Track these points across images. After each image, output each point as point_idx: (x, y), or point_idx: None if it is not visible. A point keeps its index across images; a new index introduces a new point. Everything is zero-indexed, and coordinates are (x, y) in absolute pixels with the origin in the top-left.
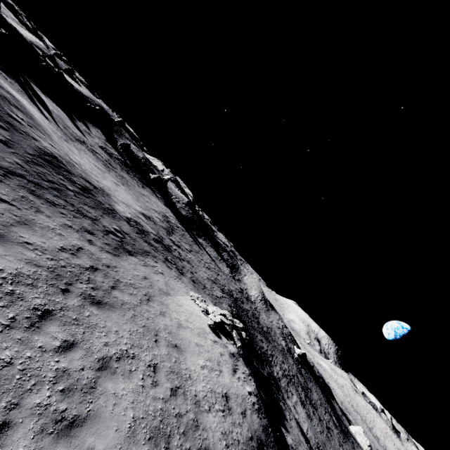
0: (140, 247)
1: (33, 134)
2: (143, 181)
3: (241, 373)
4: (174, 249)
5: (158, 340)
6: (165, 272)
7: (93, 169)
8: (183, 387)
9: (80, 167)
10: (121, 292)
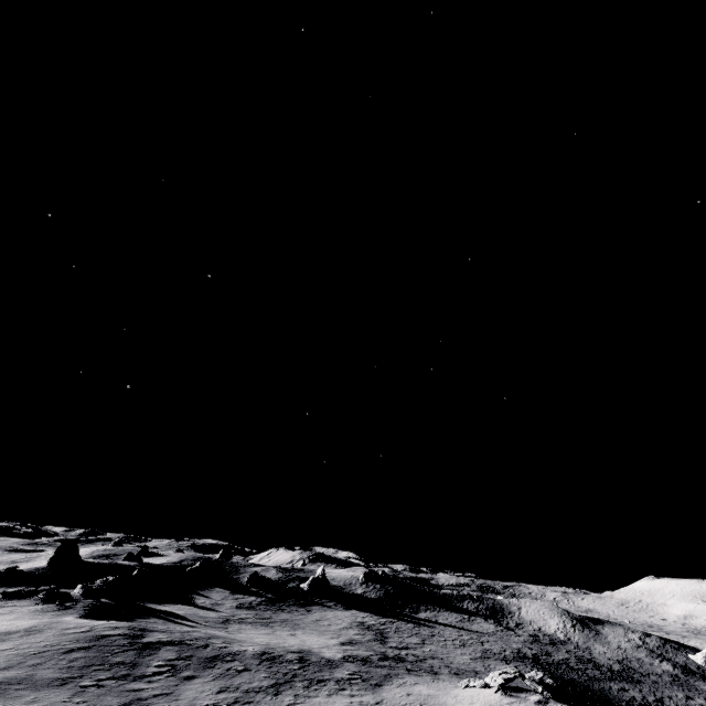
0: (378, 675)
1: (240, 648)
2: (301, 604)
3: None
4: (405, 656)
5: None
6: (418, 681)
7: (271, 639)
8: None
9: (273, 646)
10: None
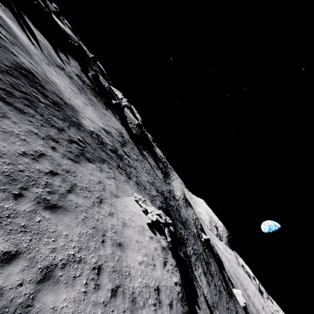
0: (98, 155)
1: (12, 50)
2: (106, 105)
3: (170, 265)
4: (125, 158)
5: (105, 240)
6: (116, 177)
7: (67, 90)
8: (123, 285)
9: (55, 86)
10: (76, 195)
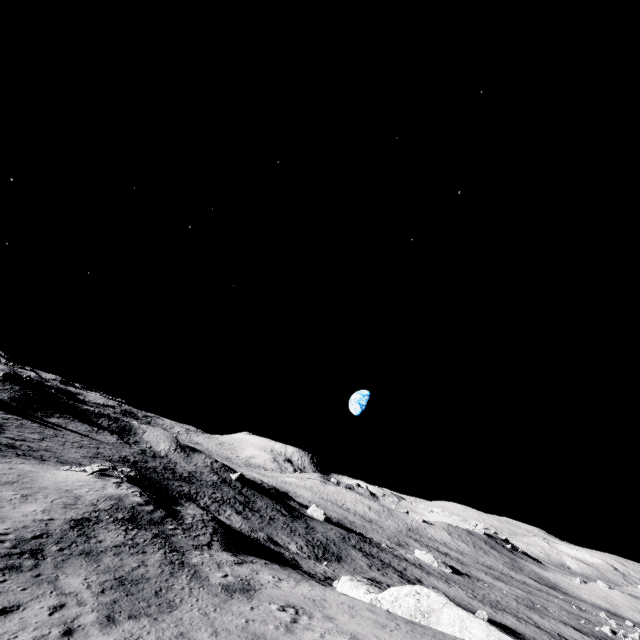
0: None
1: None
2: None
3: (125, 487)
4: (19, 445)
5: (46, 489)
6: (25, 462)
7: None
8: (76, 499)
9: None
10: (0, 478)
